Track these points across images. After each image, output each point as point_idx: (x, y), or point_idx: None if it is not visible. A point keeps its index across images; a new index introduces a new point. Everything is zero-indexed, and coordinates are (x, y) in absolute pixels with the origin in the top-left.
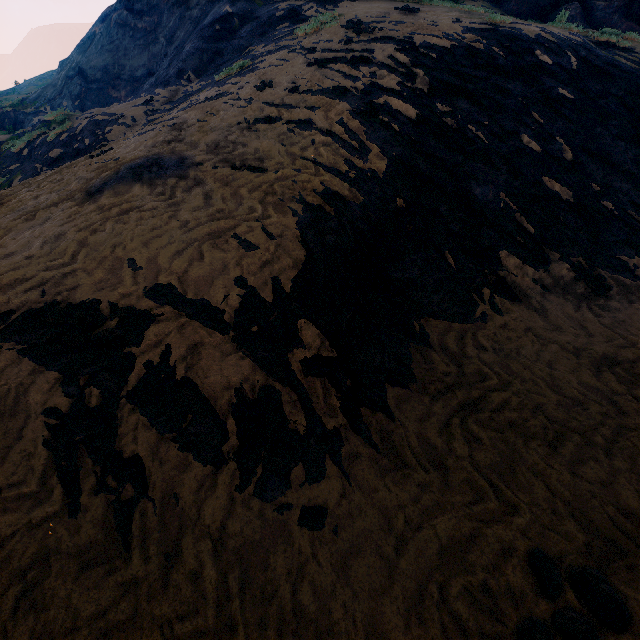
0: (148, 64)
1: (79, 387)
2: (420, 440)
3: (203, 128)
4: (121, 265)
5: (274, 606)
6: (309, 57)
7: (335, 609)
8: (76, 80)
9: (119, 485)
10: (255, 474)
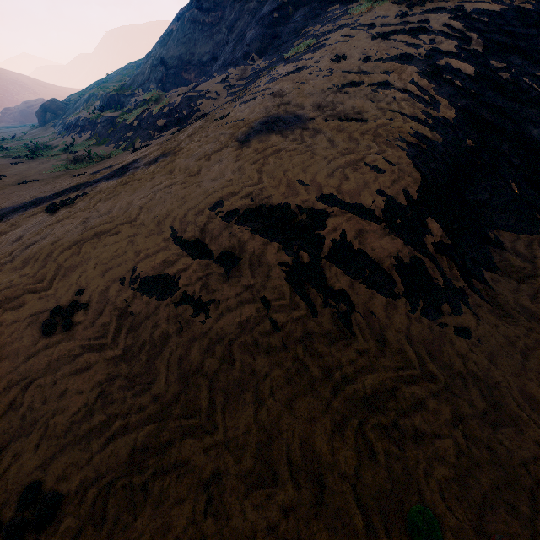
0: (212, 50)
1: (294, 252)
2: (516, 304)
3: (302, 94)
4: (293, 183)
5: (455, 370)
6: (371, 32)
7: (495, 376)
8: (159, 68)
9: (336, 304)
10: (419, 305)
